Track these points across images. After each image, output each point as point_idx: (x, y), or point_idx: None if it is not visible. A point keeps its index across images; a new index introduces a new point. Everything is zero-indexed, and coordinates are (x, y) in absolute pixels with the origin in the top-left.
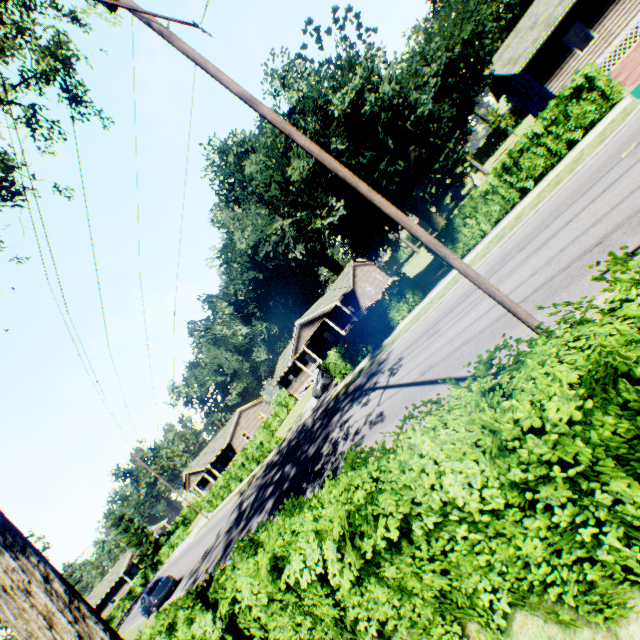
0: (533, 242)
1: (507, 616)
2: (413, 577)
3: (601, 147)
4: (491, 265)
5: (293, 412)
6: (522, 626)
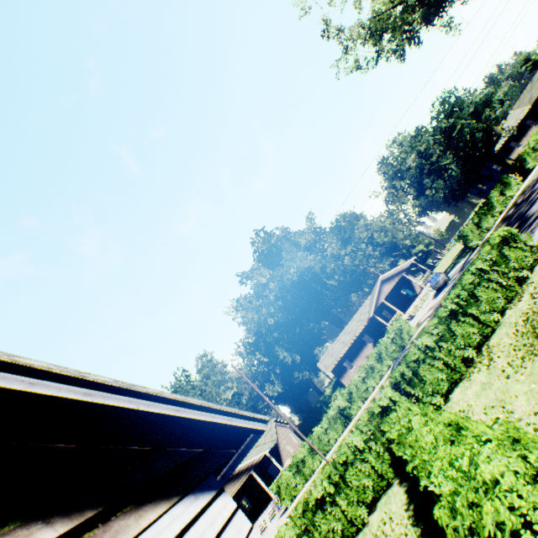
0: None
1: None
2: None
3: None
4: None
5: None
6: None
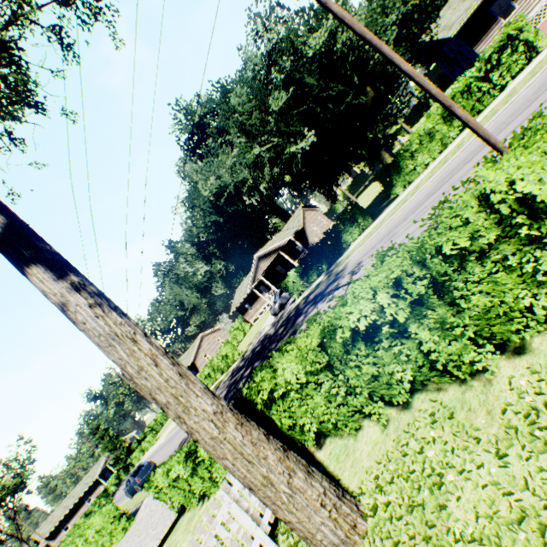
0: (479, 153)
1: (525, 343)
2: (463, 300)
3: (533, 80)
4: (439, 181)
5: (250, 334)
6: (541, 342)
